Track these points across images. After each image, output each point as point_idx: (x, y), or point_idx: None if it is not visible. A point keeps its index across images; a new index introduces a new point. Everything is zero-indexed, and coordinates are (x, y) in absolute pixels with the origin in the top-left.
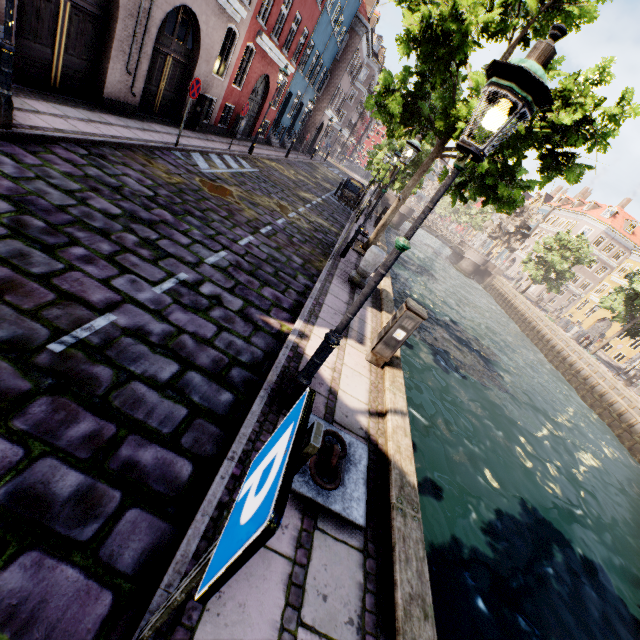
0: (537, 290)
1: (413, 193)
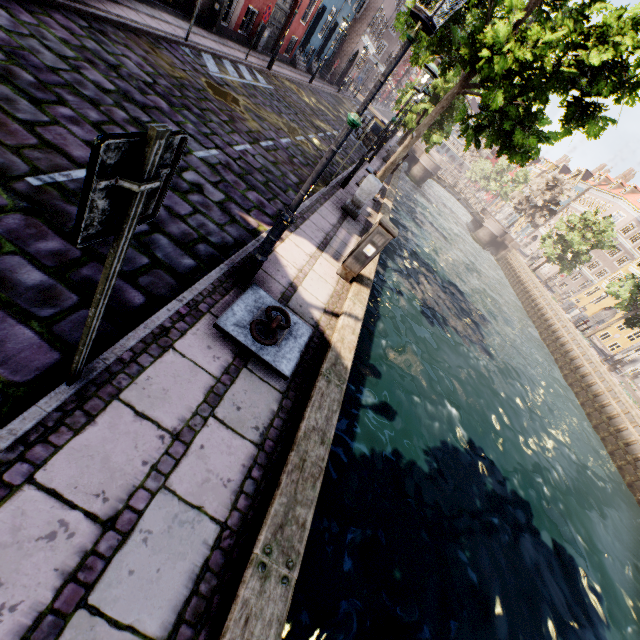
0: (551, 272)
1: (438, 143)
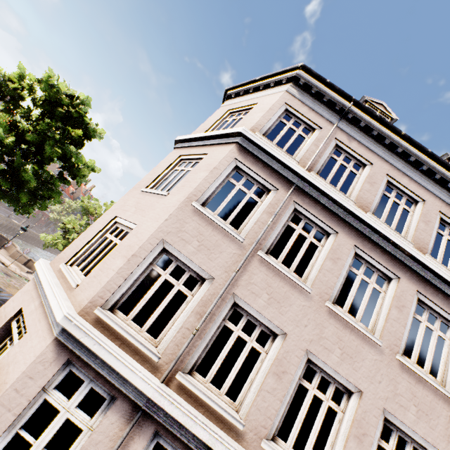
0: None
1: None
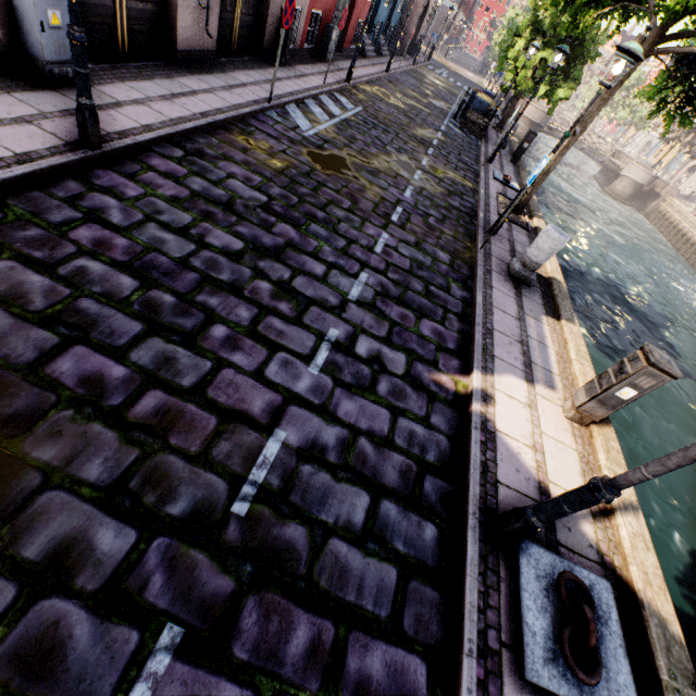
0: None
1: (565, 98)
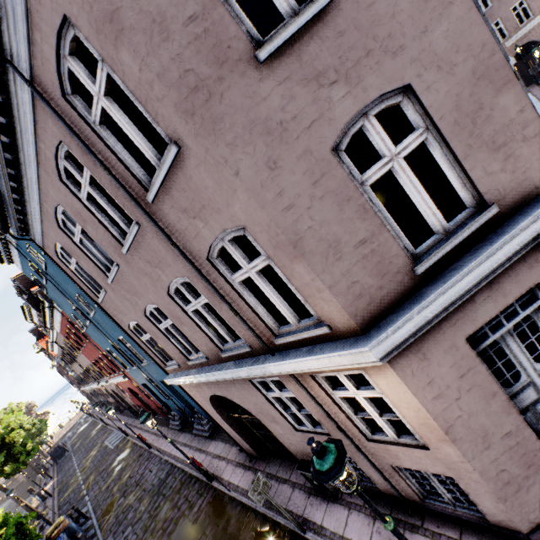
0: None
1: None
